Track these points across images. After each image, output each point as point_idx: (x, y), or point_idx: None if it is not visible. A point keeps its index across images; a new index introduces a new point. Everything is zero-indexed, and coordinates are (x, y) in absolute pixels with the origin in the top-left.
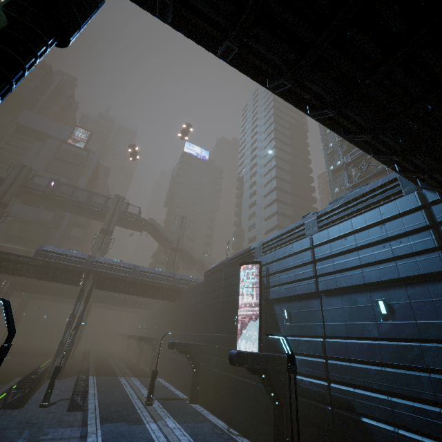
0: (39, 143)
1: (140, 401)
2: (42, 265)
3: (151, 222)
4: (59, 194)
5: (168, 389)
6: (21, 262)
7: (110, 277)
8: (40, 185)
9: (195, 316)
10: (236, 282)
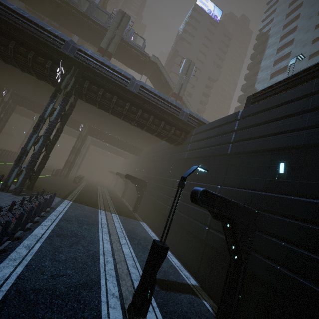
0: None
1: (117, 288)
2: None
3: (154, 61)
4: None
5: None
6: None
7: (98, 82)
8: None
9: (218, 161)
10: None
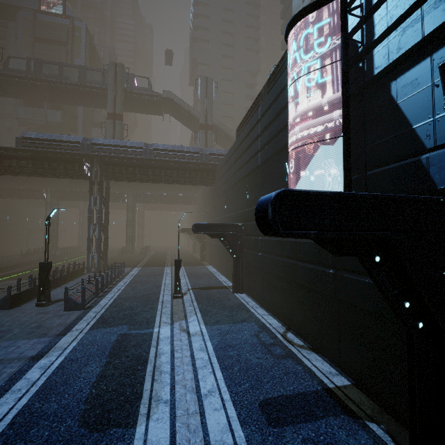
0: (13, 24)
1: (171, 292)
2: (32, 157)
3: (168, 97)
4: (46, 78)
5: (213, 277)
6: (7, 157)
7: (118, 163)
8: (19, 70)
9: (231, 194)
10: (282, 102)
